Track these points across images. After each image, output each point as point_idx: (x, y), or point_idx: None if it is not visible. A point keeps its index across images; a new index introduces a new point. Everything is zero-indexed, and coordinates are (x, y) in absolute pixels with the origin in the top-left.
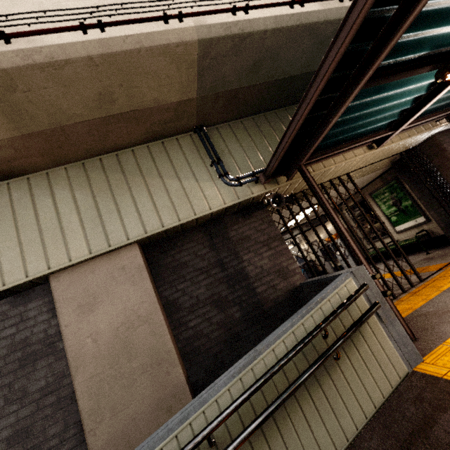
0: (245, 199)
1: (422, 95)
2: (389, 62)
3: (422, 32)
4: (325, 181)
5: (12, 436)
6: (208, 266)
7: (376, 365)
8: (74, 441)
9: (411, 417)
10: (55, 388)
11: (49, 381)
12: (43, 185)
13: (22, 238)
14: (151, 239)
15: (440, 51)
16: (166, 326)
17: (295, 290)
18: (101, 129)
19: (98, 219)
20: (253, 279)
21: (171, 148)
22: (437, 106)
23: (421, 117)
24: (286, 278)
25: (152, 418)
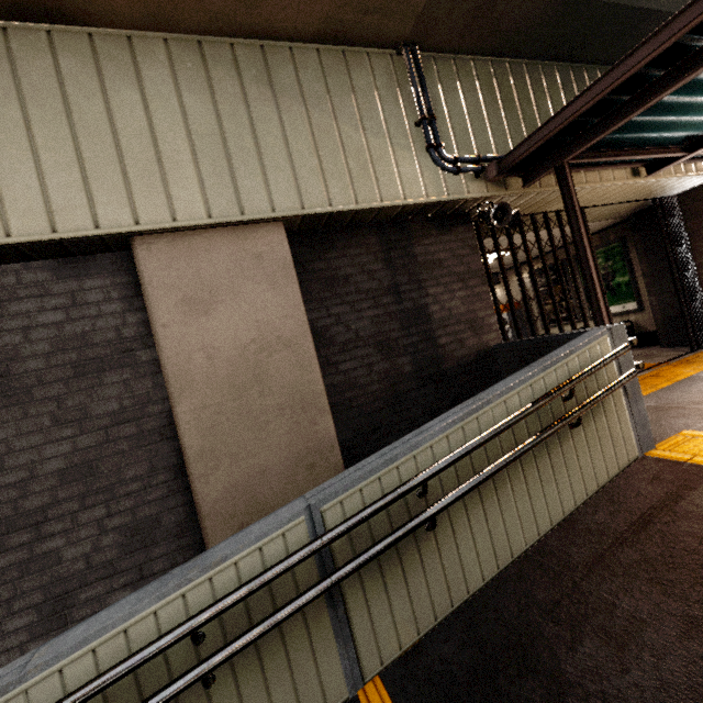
0: (457, 198)
1: None
2: None
3: None
4: (552, 210)
5: (67, 471)
6: (378, 290)
7: (609, 443)
8: (164, 490)
9: (648, 495)
10: (136, 416)
11: (125, 405)
12: (122, 60)
13: (83, 154)
14: (303, 223)
15: None
16: (317, 360)
17: (487, 353)
18: None
19: (225, 161)
20: (436, 325)
21: (356, 69)
22: None
23: None
24: (479, 334)
25: (288, 475)
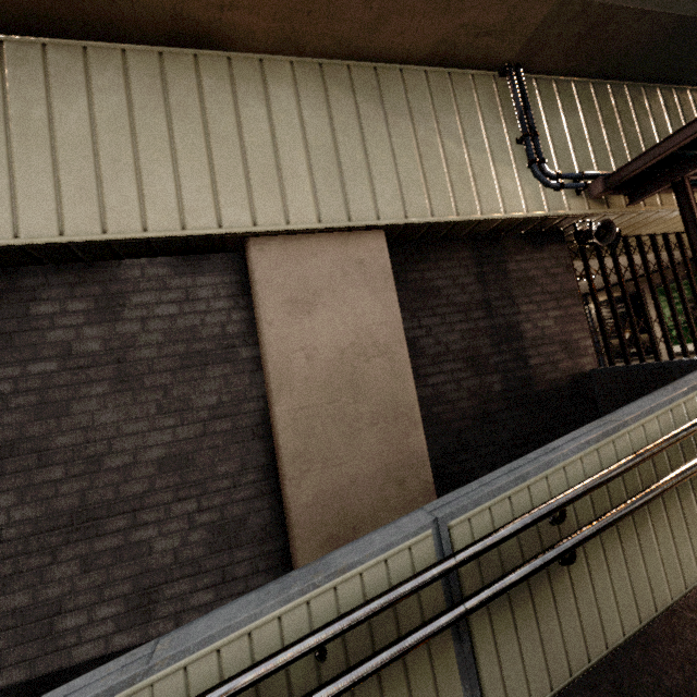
0: (557, 214)
1: None
2: None
3: None
4: (647, 233)
5: (165, 460)
6: (469, 304)
7: None
8: (252, 491)
9: None
10: (232, 412)
11: (223, 400)
12: (254, 80)
13: (214, 161)
14: (401, 233)
15: None
16: (411, 370)
17: (582, 378)
18: (388, 1)
19: (336, 170)
20: (528, 343)
21: (460, 89)
22: None
23: None
24: (573, 357)
25: (378, 487)
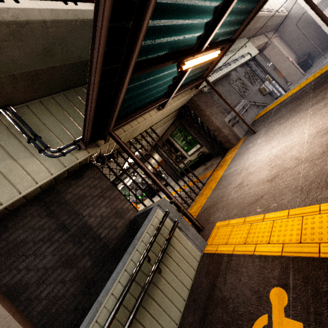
0: (72, 165)
1: (177, 76)
2: (146, 58)
3: (159, 40)
4: (137, 135)
5: None
6: (50, 233)
7: (184, 262)
8: None
9: (205, 288)
10: None
11: None
12: None
13: None
14: None
15: (176, 51)
16: (11, 315)
17: (131, 223)
18: None
19: None
20: (96, 228)
21: None
22: (188, 81)
23: (181, 88)
24: (123, 216)
25: None
